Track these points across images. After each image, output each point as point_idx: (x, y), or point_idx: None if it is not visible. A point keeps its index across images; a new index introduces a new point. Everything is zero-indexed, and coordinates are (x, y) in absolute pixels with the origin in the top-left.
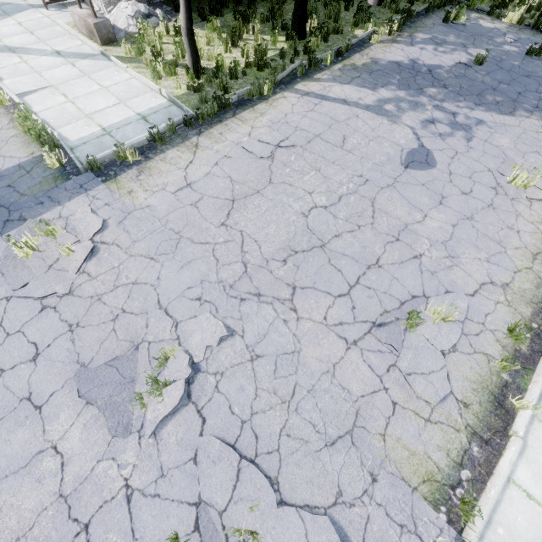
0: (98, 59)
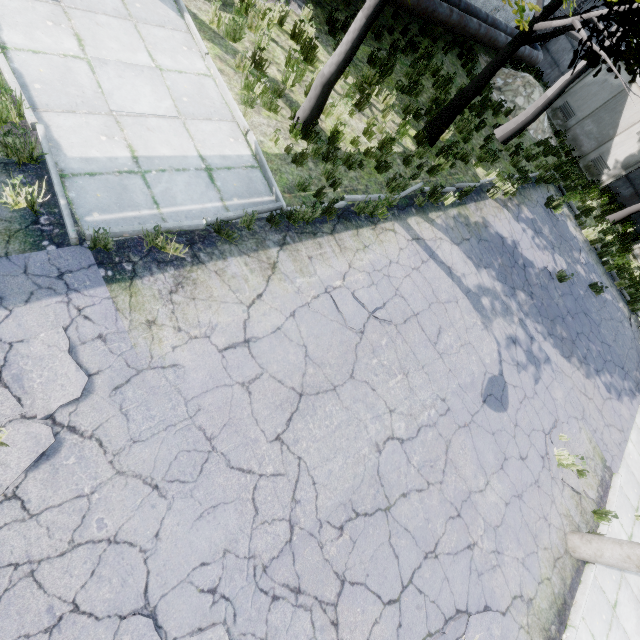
0: None
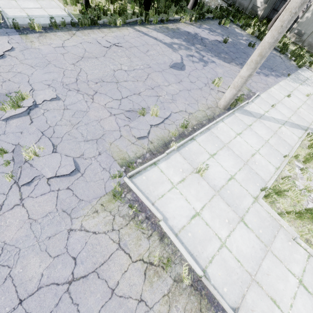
0: None
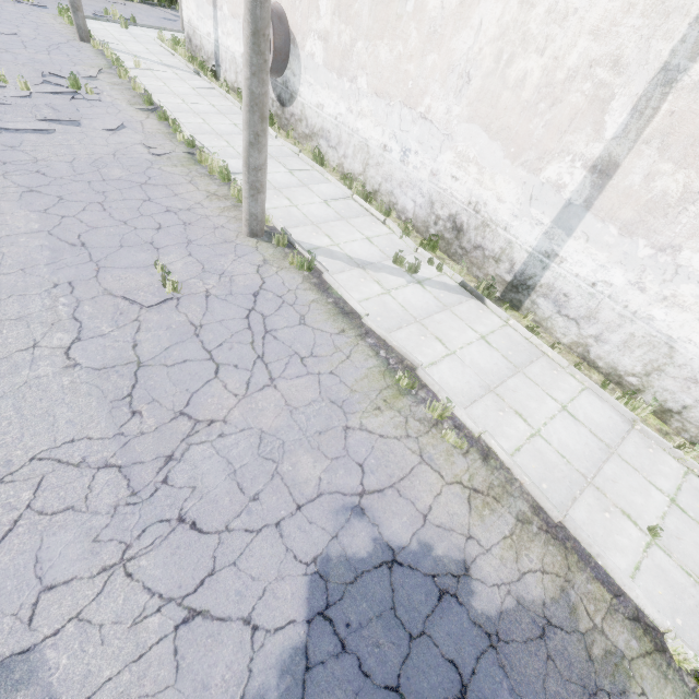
0: None
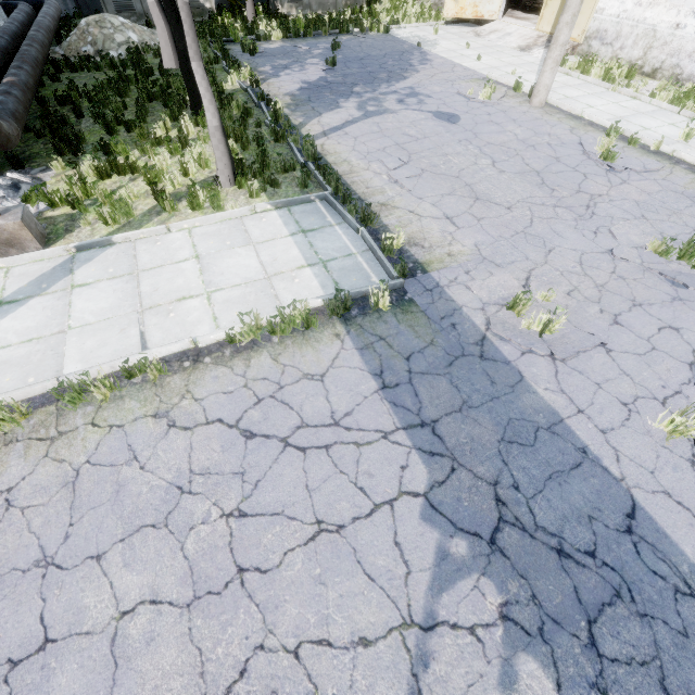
0: (92, 257)
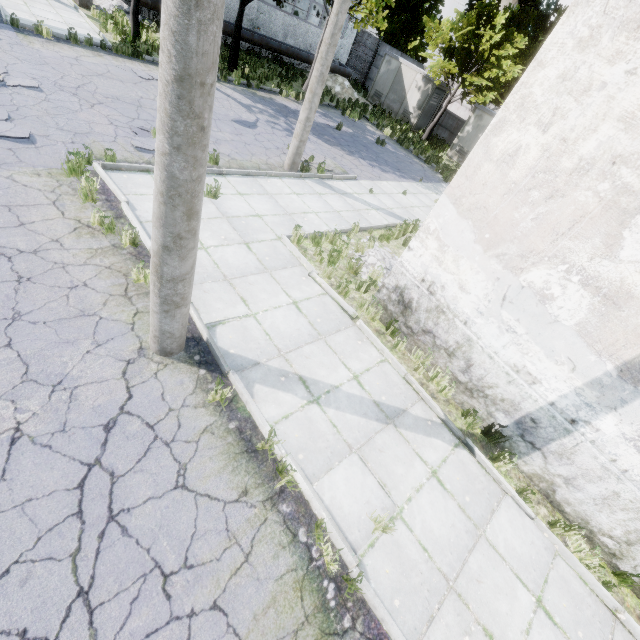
0: (69, 8)
